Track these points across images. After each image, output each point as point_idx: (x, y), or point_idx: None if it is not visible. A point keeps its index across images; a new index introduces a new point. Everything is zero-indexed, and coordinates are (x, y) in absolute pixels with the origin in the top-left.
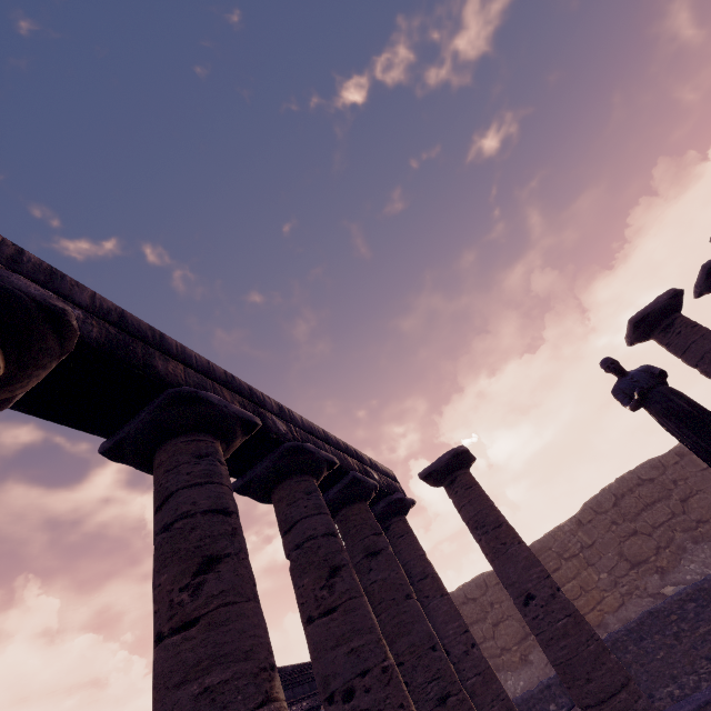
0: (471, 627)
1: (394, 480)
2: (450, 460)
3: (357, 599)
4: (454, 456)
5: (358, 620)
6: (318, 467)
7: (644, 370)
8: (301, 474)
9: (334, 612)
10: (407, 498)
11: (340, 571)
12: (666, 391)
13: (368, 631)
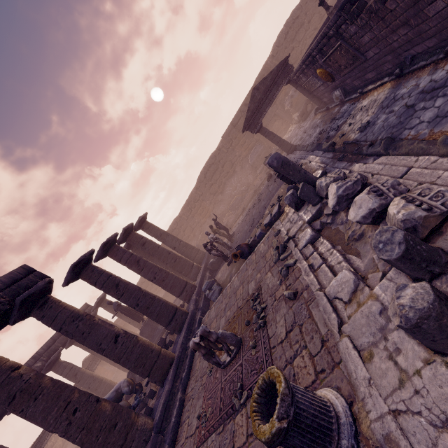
0: (147, 288)
1: (88, 307)
2: (97, 305)
3: (83, 375)
4: (97, 303)
5: (85, 378)
6: (57, 358)
7: (115, 304)
8: (55, 364)
9: (80, 381)
10: (94, 312)
11: (77, 374)
12: (120, 309)
13: (88, 378)
